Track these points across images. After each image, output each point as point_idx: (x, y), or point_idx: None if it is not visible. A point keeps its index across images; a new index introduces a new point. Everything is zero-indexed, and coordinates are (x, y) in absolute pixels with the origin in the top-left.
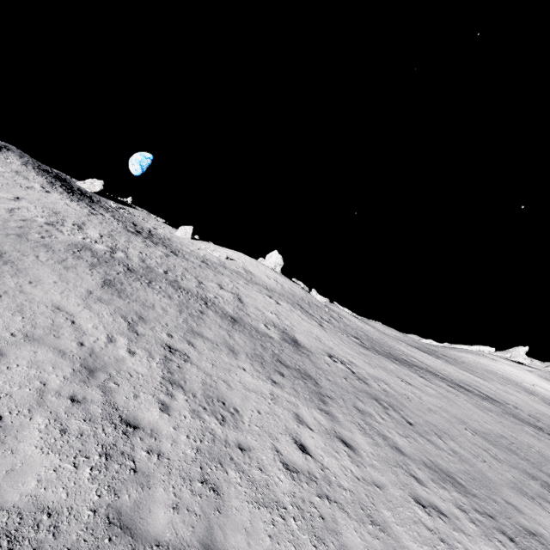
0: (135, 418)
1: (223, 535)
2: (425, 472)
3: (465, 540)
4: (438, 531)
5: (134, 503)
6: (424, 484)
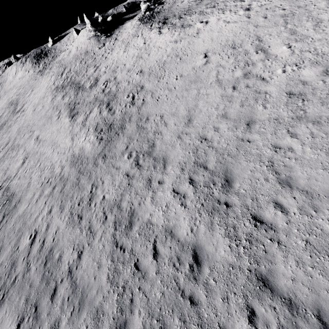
0: None
1: None
2: None
3: None
4: None
5: None
6: None
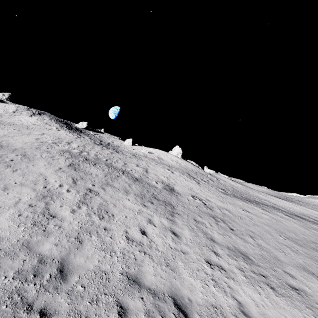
0: (56, 213)
1: (74, 257)
2: (225, 251)
3: (231, 282)
4: (213, 276)
5: (37, 240)
6: (219, 255)
